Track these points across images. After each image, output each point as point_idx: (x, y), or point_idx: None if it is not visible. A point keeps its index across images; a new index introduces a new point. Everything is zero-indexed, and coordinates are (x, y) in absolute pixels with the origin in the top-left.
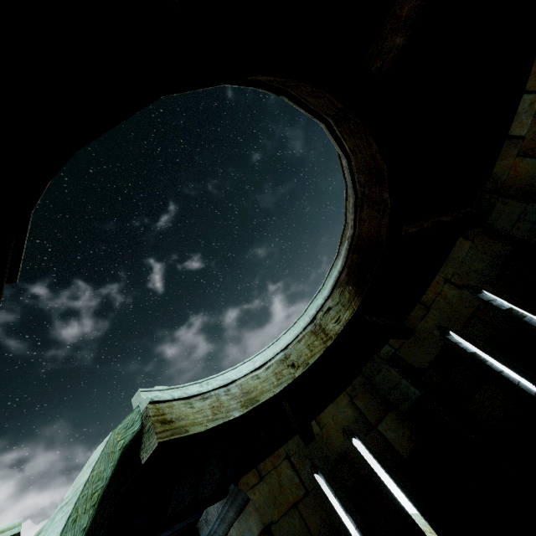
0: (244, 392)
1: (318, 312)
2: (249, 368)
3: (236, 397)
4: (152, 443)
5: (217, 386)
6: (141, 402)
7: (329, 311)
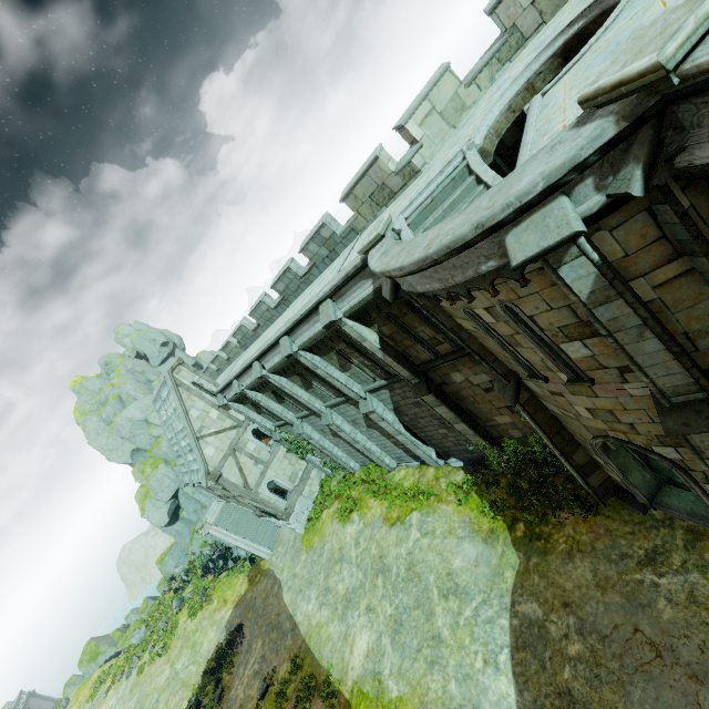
0: (495, 131)
1: (532, 75)
2: (495, 117)
3: (493, 135)
4: (489, 161)
5: (487, 131)
6: (476, 147)
7: (540, 74)
